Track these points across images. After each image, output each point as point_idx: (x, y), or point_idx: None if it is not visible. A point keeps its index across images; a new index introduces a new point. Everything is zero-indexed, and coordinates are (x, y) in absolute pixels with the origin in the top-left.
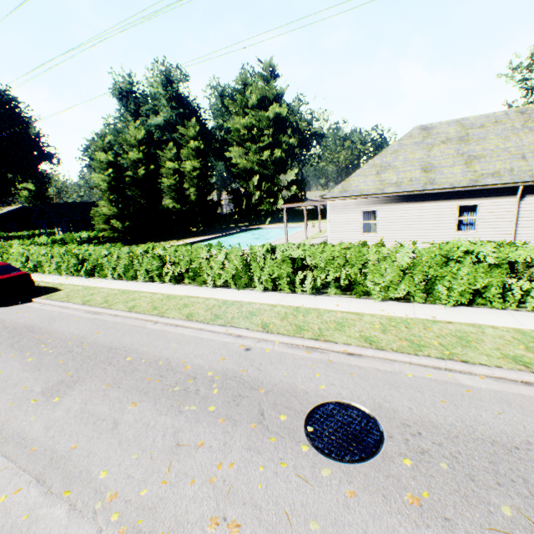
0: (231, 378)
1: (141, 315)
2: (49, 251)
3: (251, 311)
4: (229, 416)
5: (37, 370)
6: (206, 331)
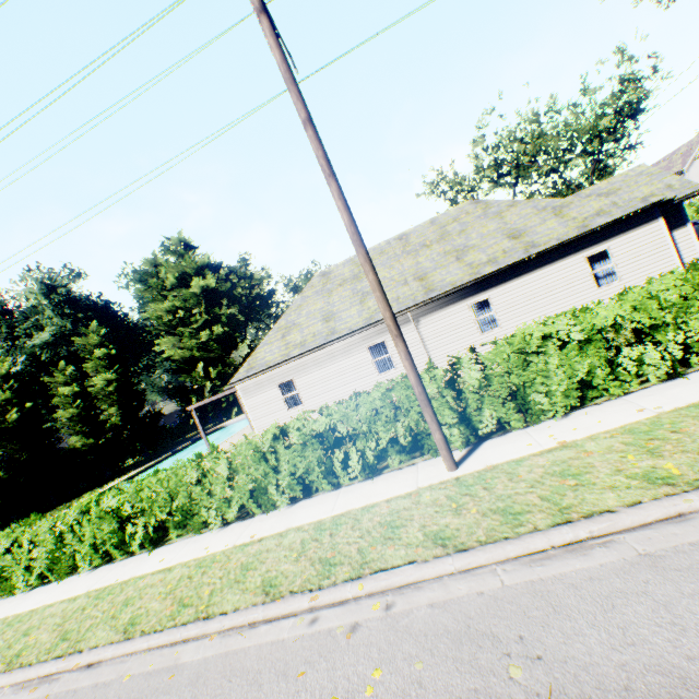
0: None
1: None
2: None
3: (30, 627)
4: None
5: None
6: None
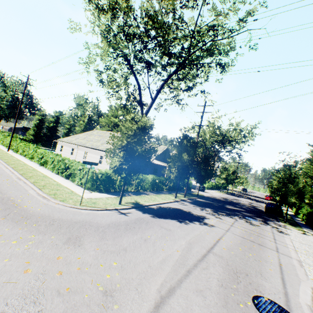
0: None
1: None
2: None
3: None
4: None
5: None
6: None
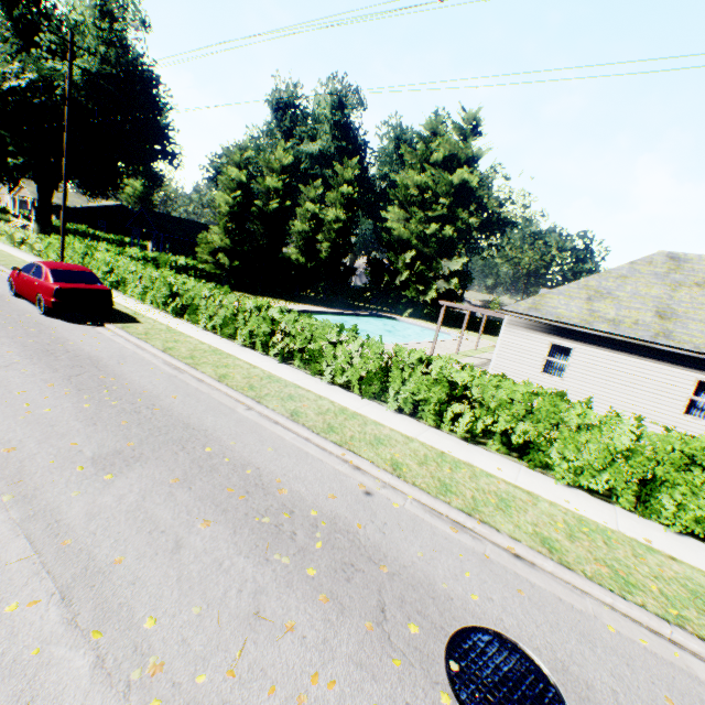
0: (342, 531)
1: (233, 392)
2: (140, 270)
3: (378, 436)
4: (334, 595)
5: (92, 424)
6: (313, 444)
